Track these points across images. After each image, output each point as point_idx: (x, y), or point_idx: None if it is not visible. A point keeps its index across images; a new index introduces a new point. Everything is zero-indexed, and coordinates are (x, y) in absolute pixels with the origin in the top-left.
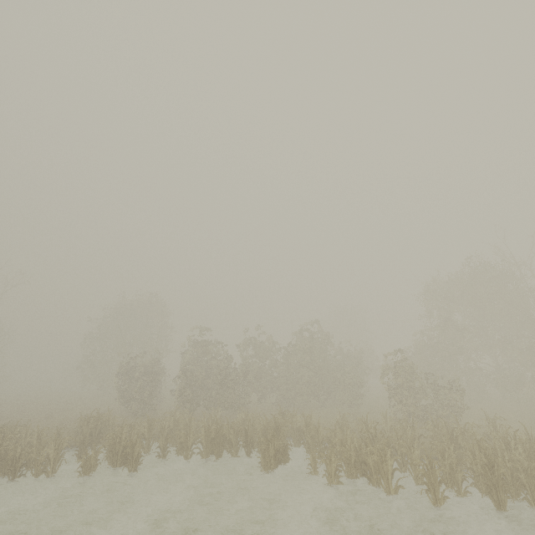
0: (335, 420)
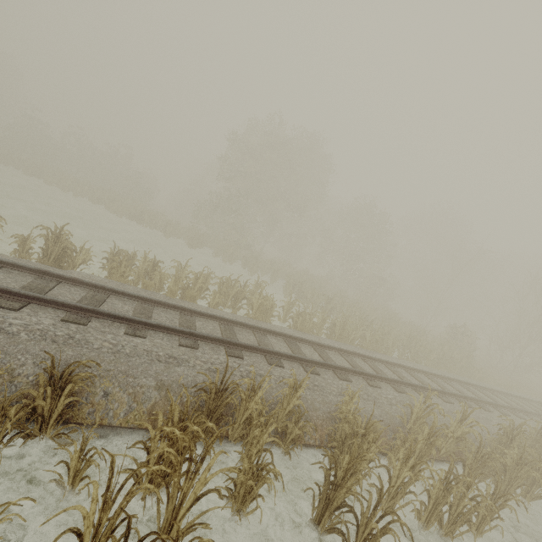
0: None
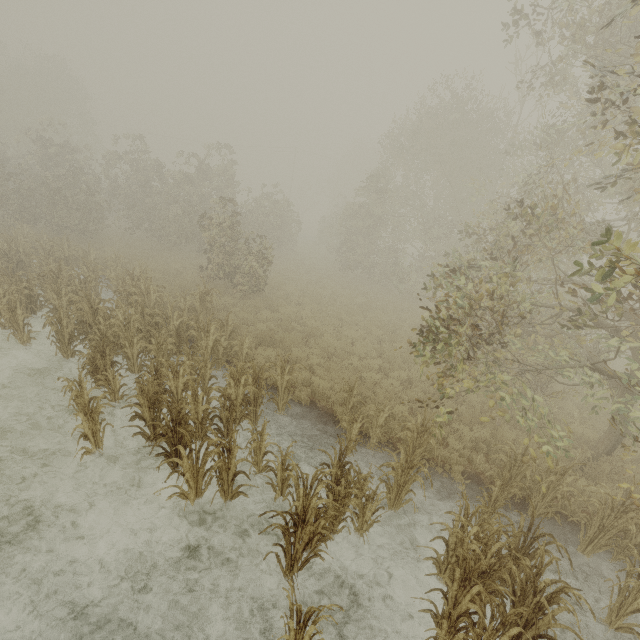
0: (157, 265)
